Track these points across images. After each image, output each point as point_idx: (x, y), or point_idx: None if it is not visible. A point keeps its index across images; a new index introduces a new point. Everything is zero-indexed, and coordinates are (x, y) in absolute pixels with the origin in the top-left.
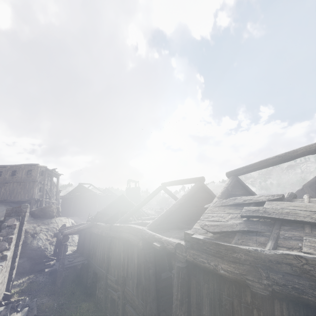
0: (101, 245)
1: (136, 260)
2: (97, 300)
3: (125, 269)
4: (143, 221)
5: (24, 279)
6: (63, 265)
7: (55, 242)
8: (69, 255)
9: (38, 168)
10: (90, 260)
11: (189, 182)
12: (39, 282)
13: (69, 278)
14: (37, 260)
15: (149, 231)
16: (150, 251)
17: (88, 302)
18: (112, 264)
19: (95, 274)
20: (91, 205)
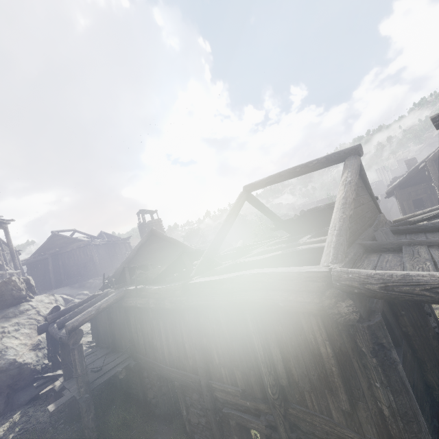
0: (166, 327)
1: (323, 349)
2: (190, 428)
3: (277, 370)
4: (239, 261)
5: (1, 431)
6: (89, 386)
7: (44, 341)
8: (86, 356)
9: None
10: (140, 357)
11: (325, 164)
12: (39, 425)
13: (102, 397)
14: (18, 384)
15: (367, 270)
16: (381, 320)
17: (169, 435)
18: (218, 361)
19: (162, 380)
20: (86, 262)
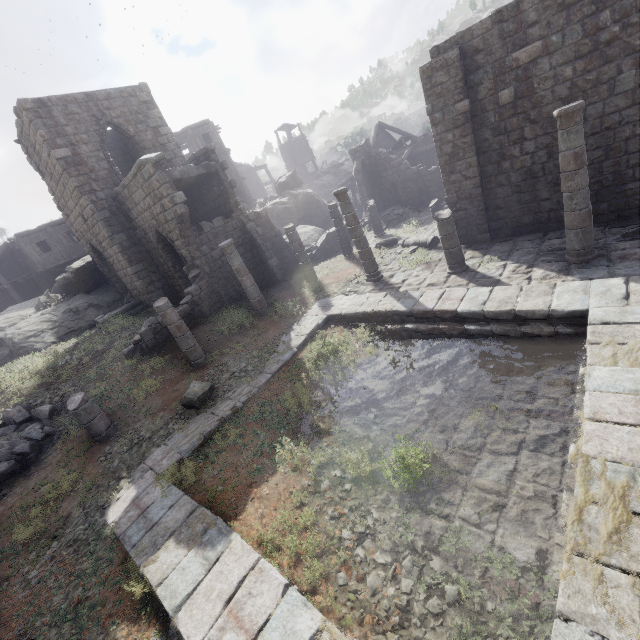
0: None
1: None
2: None
3: None
4: None
5: None
6: None
7: None
8: None
9: (214, 127)
10: None
11: None
12: None
13: None
14: None
15: None
16: None
17: None
18: None
19: None
20: (253, 188)
